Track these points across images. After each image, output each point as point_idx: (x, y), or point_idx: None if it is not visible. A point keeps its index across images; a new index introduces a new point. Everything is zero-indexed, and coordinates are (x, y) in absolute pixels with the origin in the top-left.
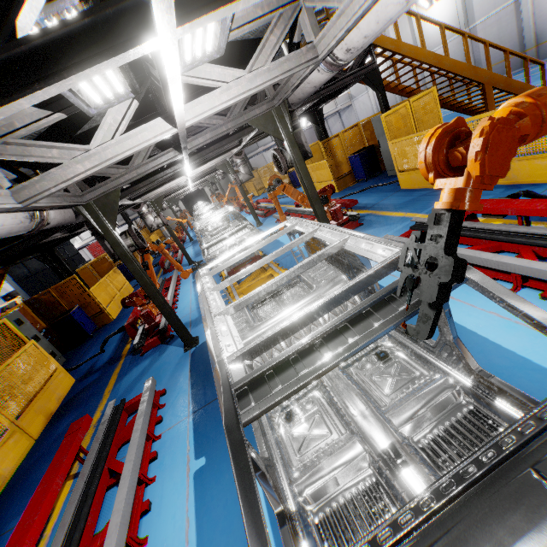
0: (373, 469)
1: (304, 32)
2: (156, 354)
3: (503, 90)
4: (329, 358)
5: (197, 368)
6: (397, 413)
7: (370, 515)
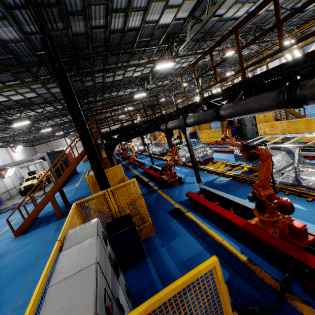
0: None
1: None
2: (180, 186)
3: (292, 114)
4: None
5: (214, 186)
6: None
7: None
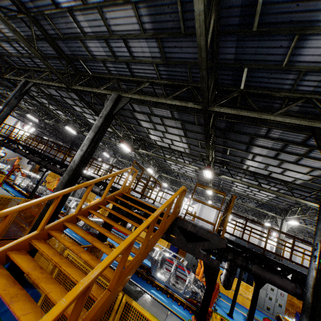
0: None
1: (278, 268)
2: None
3: None
4: None
5: None
6: None
7: None
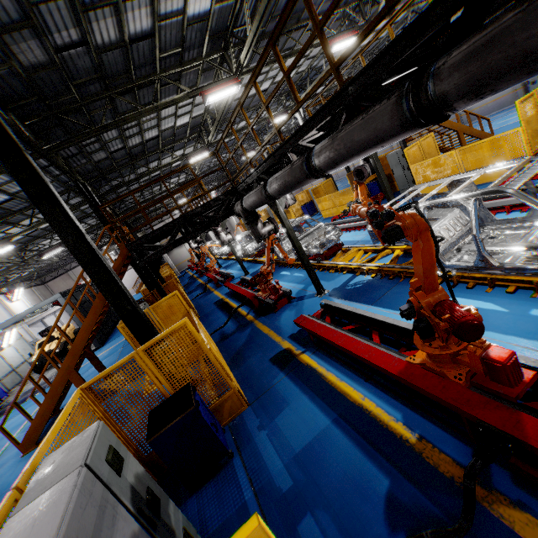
0: (523, 256)
1: None
2: (291, 307)
3: (469, 135)
4: (529, 175)
5: (346, 296)
6: (520, 241)
7: (532, 262)
